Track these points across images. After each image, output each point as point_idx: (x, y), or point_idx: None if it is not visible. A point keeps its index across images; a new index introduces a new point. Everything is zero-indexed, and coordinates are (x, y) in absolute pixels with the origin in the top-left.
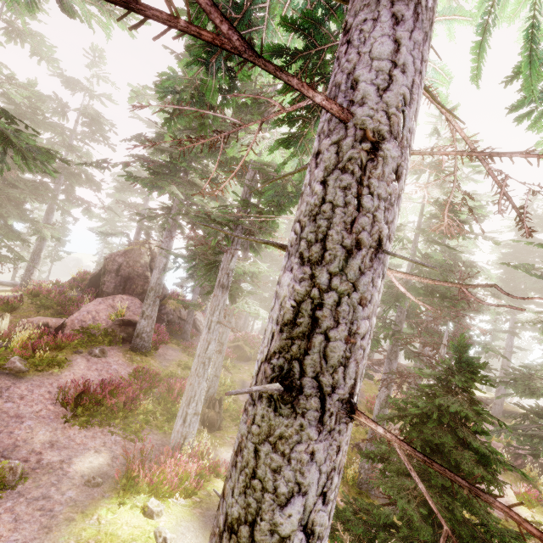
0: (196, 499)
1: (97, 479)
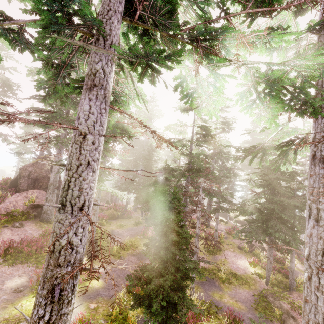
0: (79, 289)
1: (20, 288)
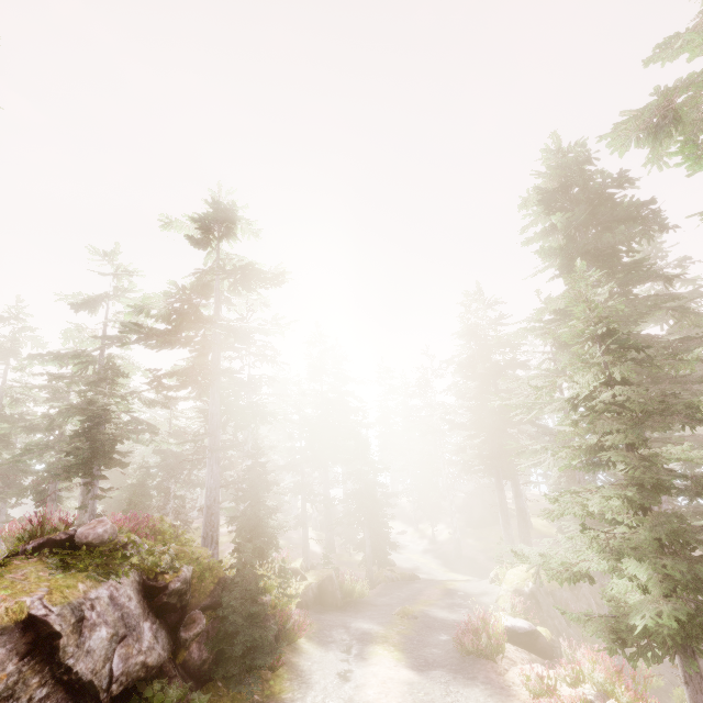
0: None
1: None
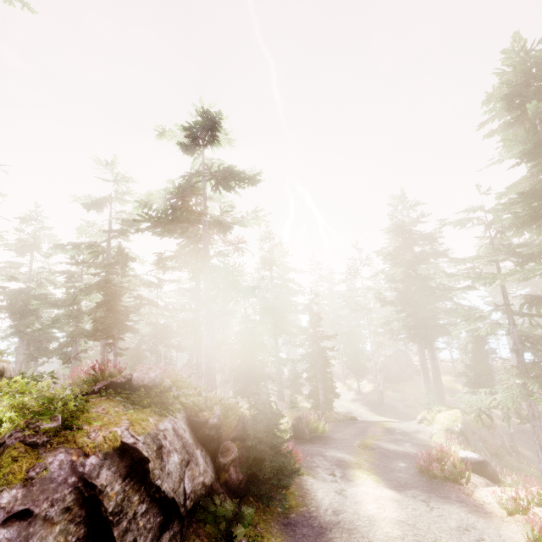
0: None
1: None
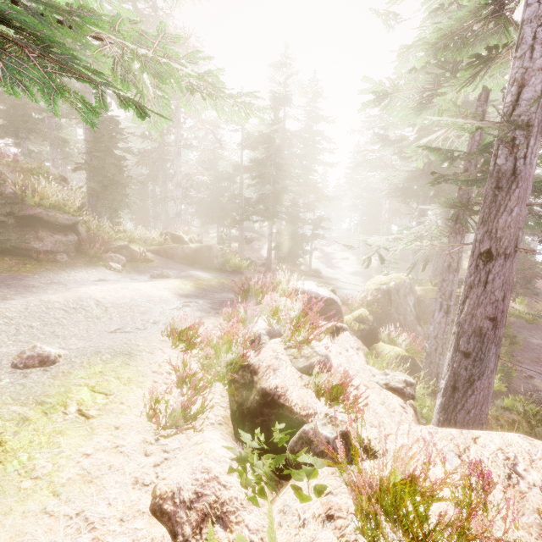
0: None
1: None
